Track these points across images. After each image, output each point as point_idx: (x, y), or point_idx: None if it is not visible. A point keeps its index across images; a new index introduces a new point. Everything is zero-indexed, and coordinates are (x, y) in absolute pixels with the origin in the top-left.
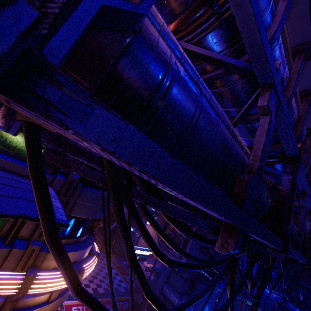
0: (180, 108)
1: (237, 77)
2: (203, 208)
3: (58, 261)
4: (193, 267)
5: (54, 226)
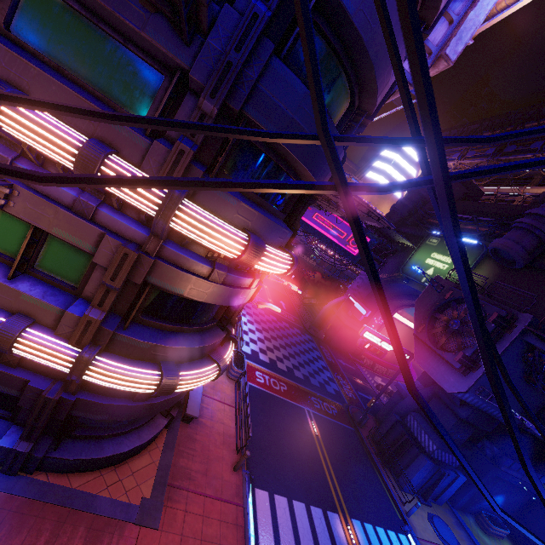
0: None
1: None
2: None
3: None
4: None
5: None
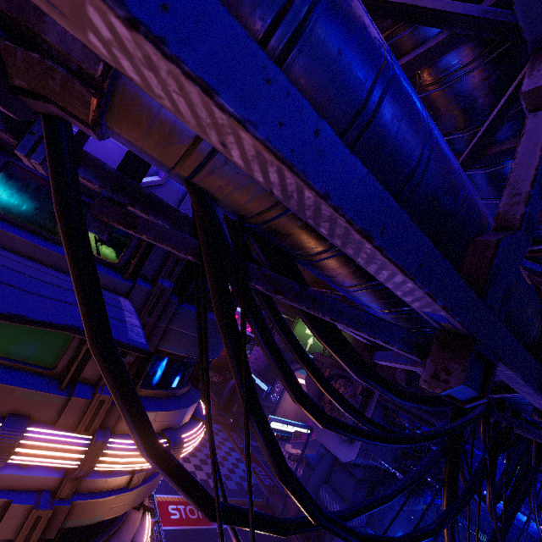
0: (341, 58)
1: (472, 56)
2: (393, 273)
3: (113, 386)
4: (372, 436)
5: (104, 322)
